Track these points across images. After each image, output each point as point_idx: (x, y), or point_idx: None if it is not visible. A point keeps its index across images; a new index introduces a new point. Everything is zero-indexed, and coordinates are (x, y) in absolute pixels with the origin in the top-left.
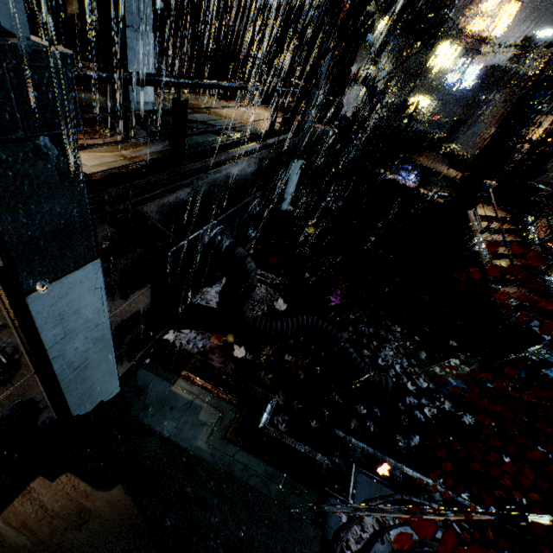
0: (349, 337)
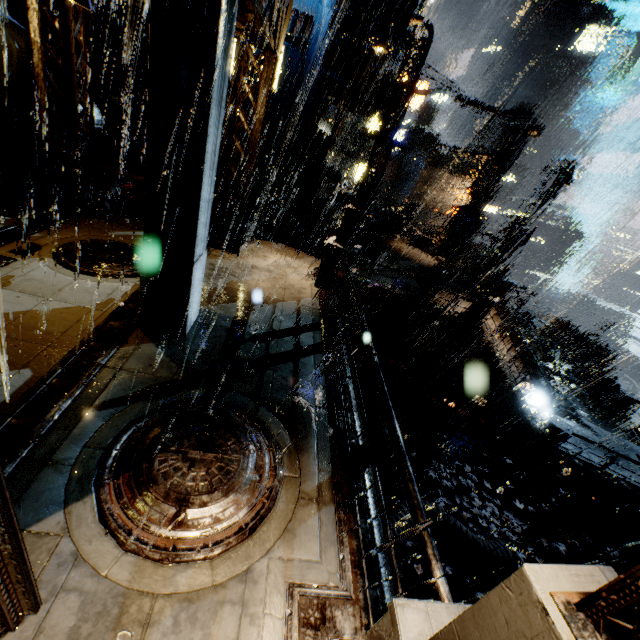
0: (444, 503)
